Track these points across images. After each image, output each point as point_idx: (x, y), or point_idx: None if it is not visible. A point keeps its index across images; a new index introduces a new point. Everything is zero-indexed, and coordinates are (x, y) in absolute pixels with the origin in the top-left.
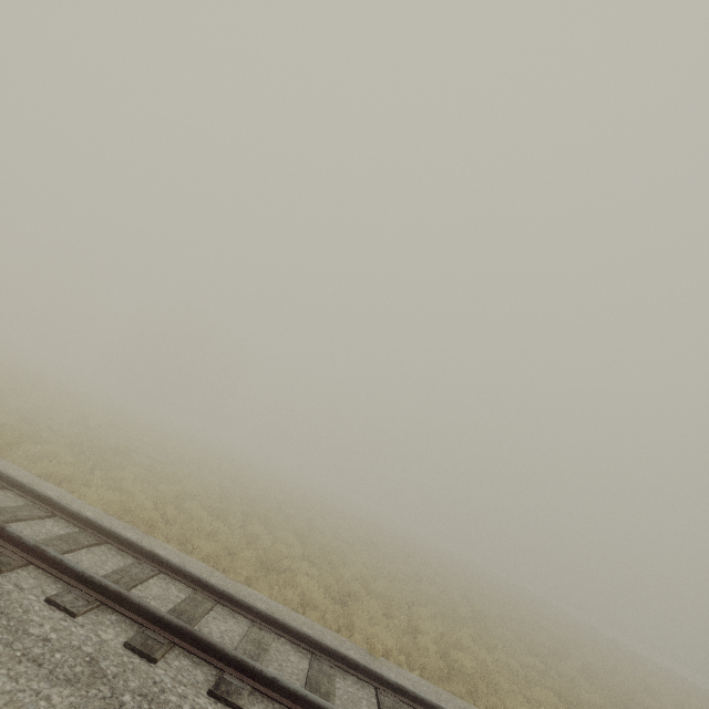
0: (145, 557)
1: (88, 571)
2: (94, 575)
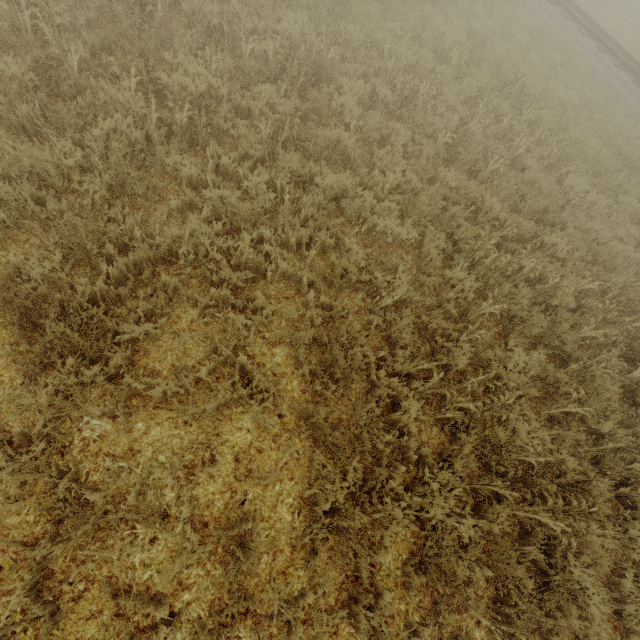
0: (634, 64)
1: (624, 59)
2: (625, 61)
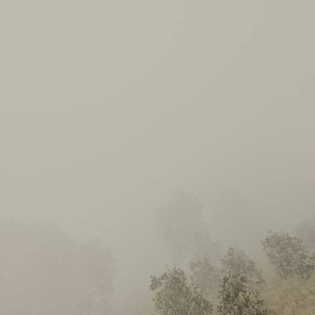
0: None
1: None
2: None
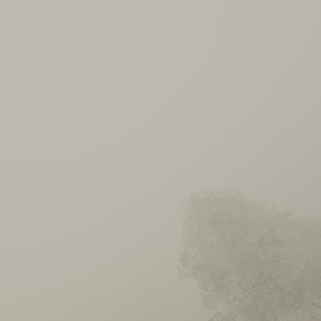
0: None
1: None
2: None
